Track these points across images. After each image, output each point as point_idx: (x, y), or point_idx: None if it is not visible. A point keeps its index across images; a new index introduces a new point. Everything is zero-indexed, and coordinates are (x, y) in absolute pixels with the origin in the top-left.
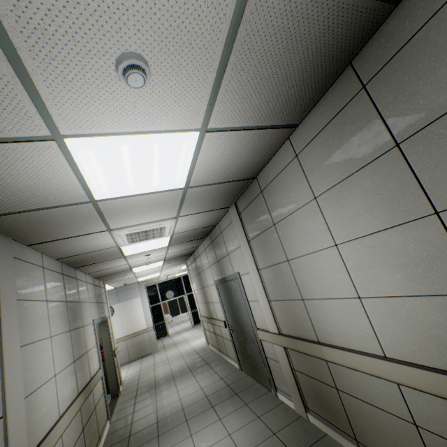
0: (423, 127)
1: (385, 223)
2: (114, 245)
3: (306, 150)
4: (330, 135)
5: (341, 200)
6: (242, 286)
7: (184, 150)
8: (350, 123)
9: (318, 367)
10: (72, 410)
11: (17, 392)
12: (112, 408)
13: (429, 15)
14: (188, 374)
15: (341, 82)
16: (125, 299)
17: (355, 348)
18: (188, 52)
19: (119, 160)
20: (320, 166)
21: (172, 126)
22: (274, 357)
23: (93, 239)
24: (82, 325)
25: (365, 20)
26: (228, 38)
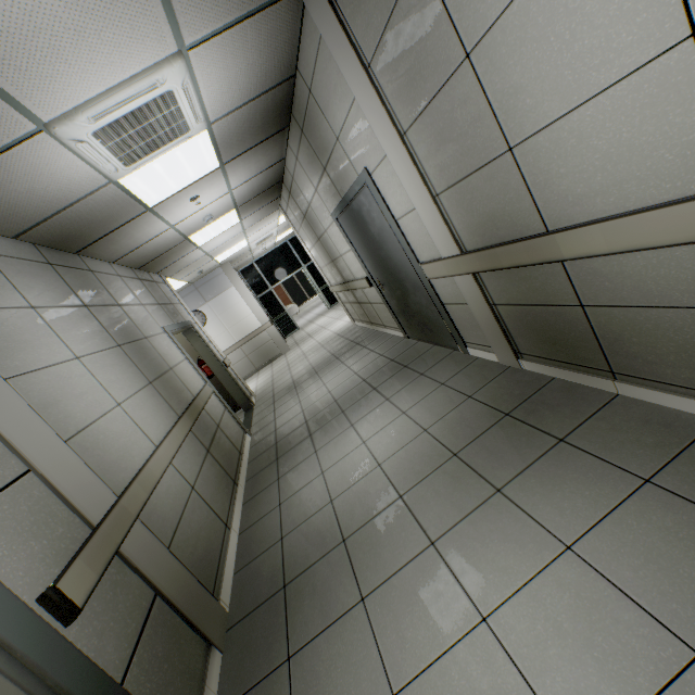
0: None
1: None
2: (101, 180)
3: None
4: None
5: None
6: (379, 196)
7: None
8: None
9: (543, 282)
10: (174, 436)
11: (41, 438)
12: (248, 422)
13: None
14: (334, 363)
15: None
16: (213, 295)
17: (645, 204)
18: None
19: None
20: None
21: None
22: (456, 299)
23: (37, 168)
24: (143, 337)
25: None
26: None
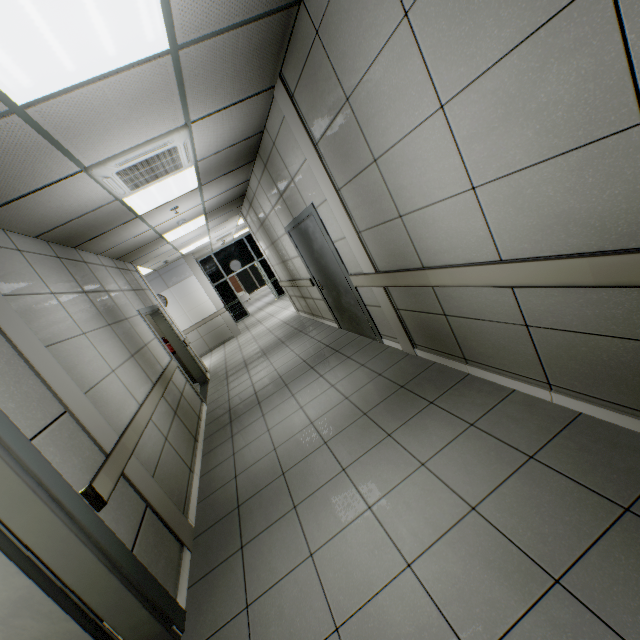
0: None
1: (520, 32)
2: (110, 198)
3: None
4: None
5: (450, 3)
6: (321, 224)
7: None
8: None
9: (424, 298)
10: (152, 398)
11: (71, 390)
12: (204, 394)
13: None
14: (280, 347)
15: None
16: (175, 282)
17: (466, 262)
18: None
19: None
20: None
21: None
22: (374, 303)
23: (70, 193)
24: (125, 318)
25: None
26: None
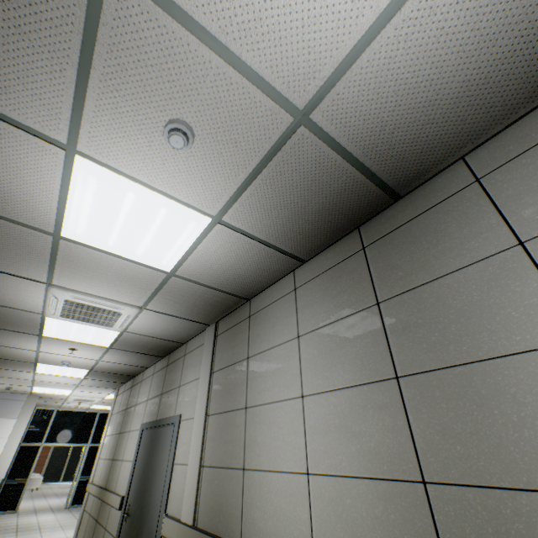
0: (398, 294)
1: (354, 380)
2: (39, 310)
3: (306, 286)
4: (328, 279)
5: (321, 345)
6: (176, 437)
7: (189, 230)
8: (347, 273)
9: None
10: None
11: None
12: None
13: (414, 216)
14: None
15: (349, 239)
16: None
17: None
18: (232, 148)
19: (118, 205)
20: (313, 305)
21: (189, 199)
22: None
23: (19, 288)
24: None
25: (372, 200)
26: (267, 155)
